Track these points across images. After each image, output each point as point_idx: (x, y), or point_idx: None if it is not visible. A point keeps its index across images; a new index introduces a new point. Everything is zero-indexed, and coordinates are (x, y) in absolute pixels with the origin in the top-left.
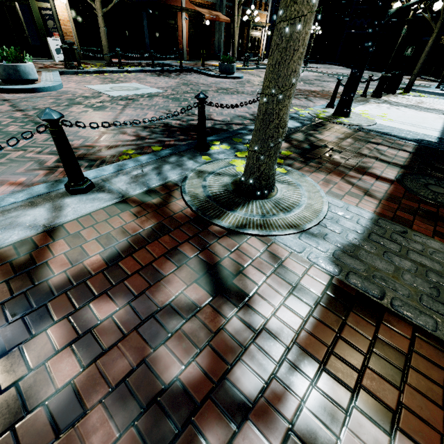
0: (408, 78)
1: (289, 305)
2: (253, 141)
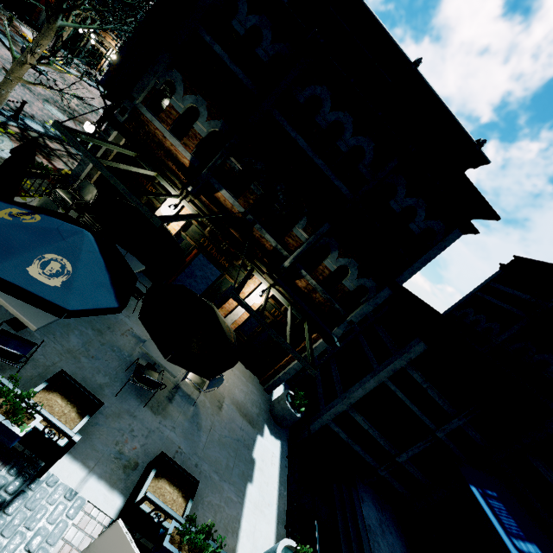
0: None
1: None
2: None
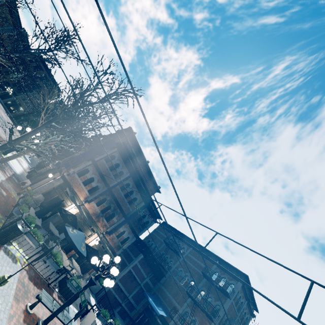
0: None
1: None
2: (1, 160)
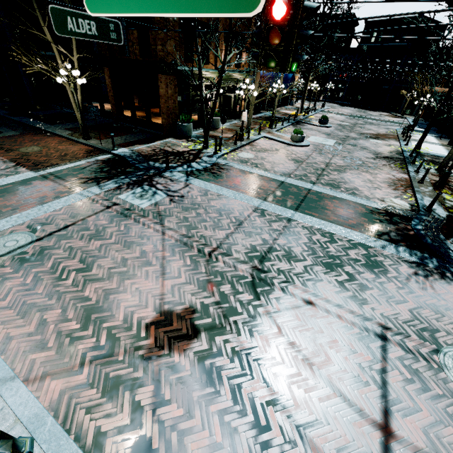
0: (387, 115)
1: None
2: (445, 161)
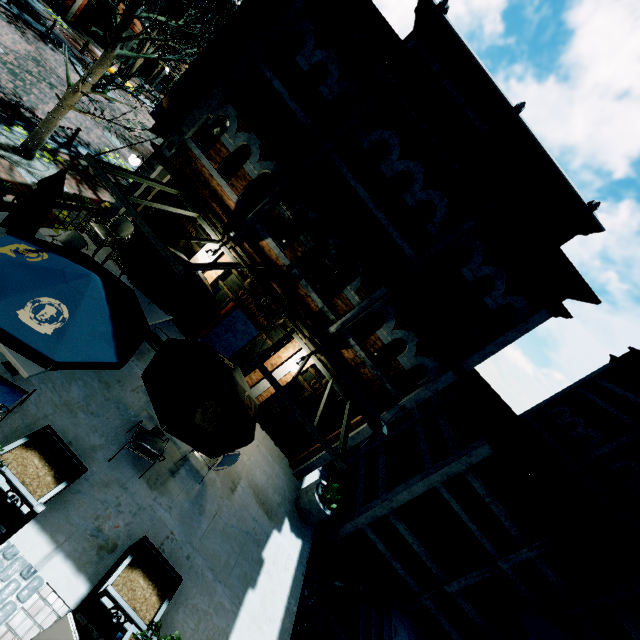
0: None
1: (6, 176)
2: (30, 137)
